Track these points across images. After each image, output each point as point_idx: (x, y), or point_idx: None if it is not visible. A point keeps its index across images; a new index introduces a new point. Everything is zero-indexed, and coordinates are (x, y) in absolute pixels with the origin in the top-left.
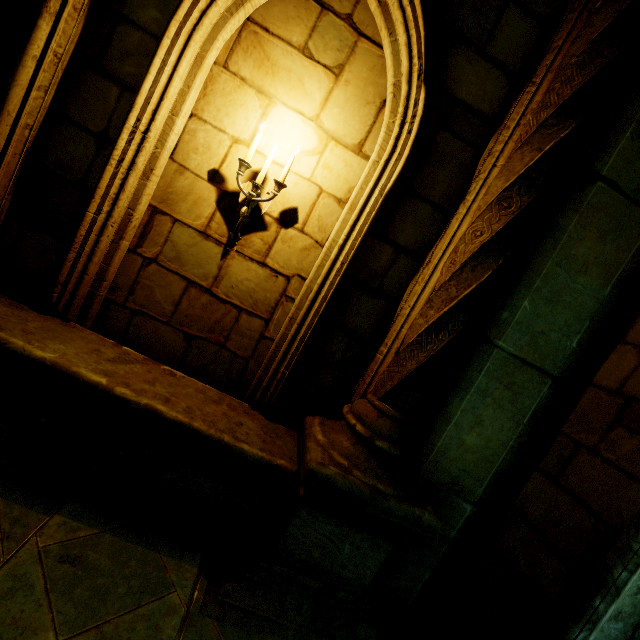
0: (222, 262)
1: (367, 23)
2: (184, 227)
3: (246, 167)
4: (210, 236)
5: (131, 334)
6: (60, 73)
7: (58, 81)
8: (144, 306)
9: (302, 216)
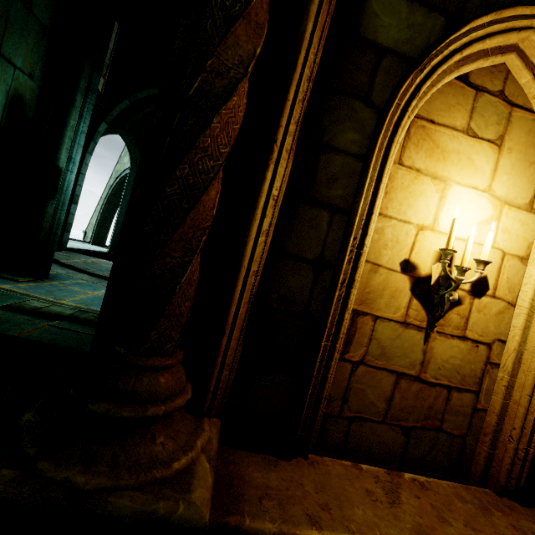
0: (425, 346)
1: (516, 94)
2: (384, 321)
3: (451, 254)
4: (409, 324)
5: (350, 443)
6: (276, 213)
7: (274, 221)
8: (358, 411)
9: (491, 282)
